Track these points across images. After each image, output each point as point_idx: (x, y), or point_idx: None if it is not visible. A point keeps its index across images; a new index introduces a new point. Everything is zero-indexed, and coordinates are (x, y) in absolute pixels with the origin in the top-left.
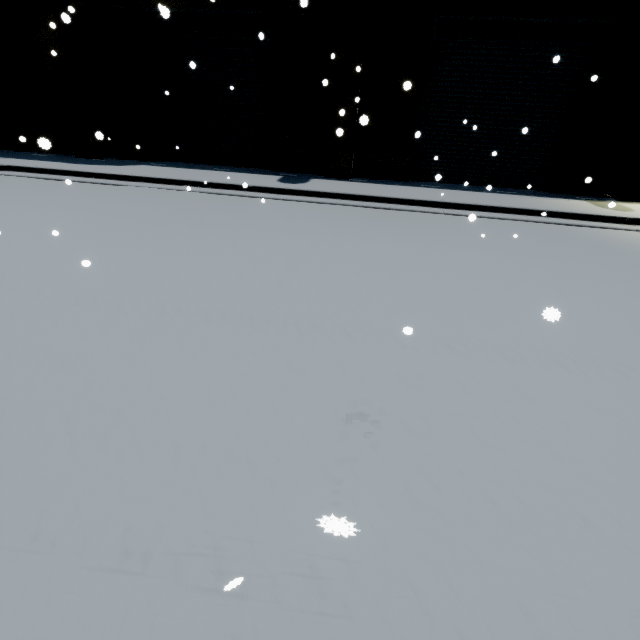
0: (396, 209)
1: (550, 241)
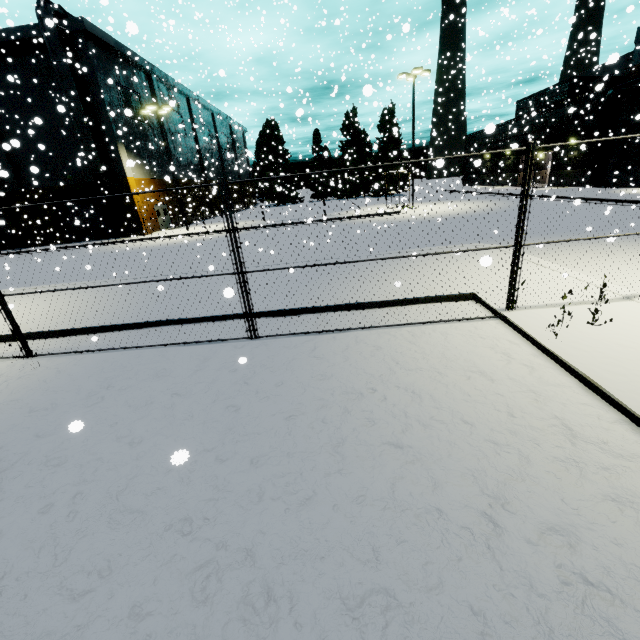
0: (38, 252)
1: (63, 252)
